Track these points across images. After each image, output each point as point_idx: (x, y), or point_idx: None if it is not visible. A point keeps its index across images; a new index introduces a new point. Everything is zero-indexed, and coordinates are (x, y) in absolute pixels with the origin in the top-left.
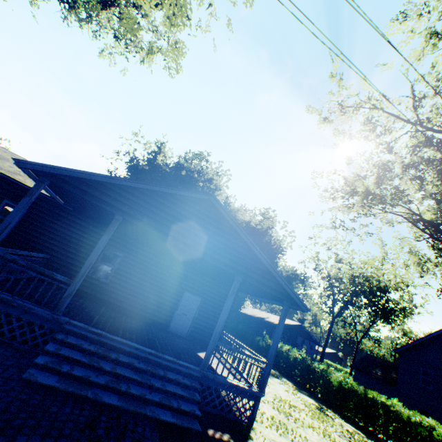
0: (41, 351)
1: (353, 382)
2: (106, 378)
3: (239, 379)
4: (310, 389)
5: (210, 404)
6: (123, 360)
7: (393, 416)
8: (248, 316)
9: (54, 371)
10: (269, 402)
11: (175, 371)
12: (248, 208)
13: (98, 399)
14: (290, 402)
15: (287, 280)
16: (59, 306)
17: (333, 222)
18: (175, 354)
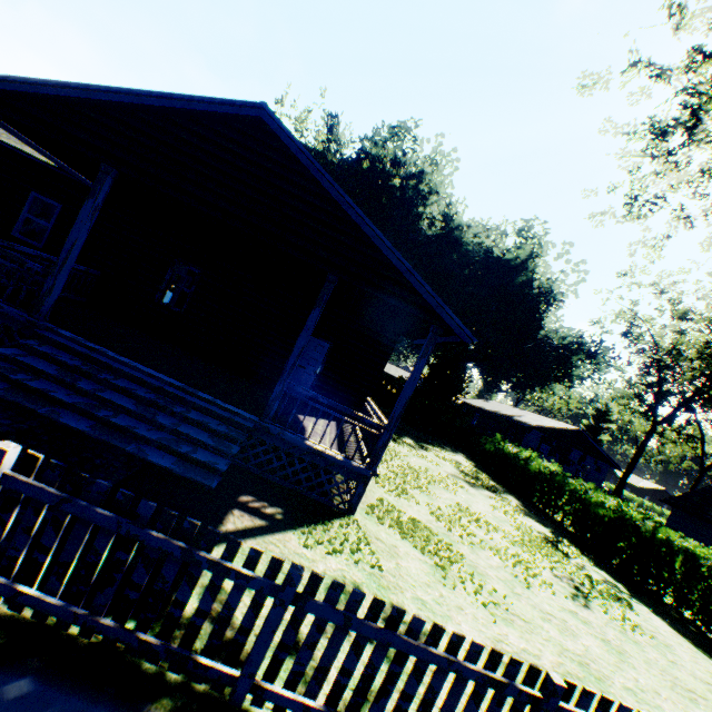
0: (26, 367)
1: (637, 514)
2: (81, 400)
3: (330, 445)
4: (555, 518)
5: (278, 473)
6: (115, 384)
7: (701, 575)
8: (486, 413)
9: (28, 387)
10: (432, 506)
11: (219, 419)
12: (495, 225)
13: (51, 417)
14: (484, 518)
15: (561, 353)
16: (38, 308)
17: (629, 198)
18: (235, 401)
